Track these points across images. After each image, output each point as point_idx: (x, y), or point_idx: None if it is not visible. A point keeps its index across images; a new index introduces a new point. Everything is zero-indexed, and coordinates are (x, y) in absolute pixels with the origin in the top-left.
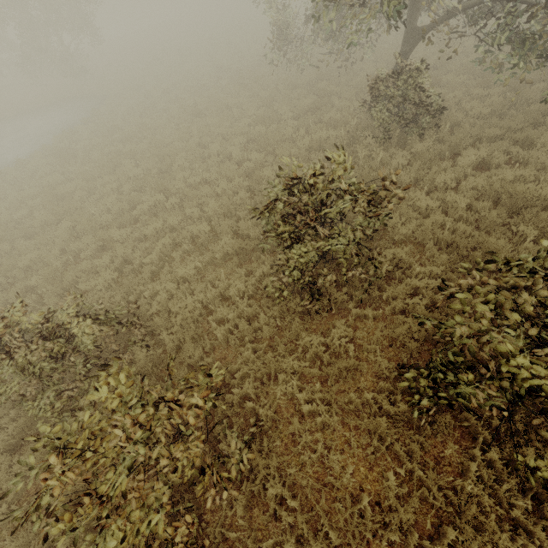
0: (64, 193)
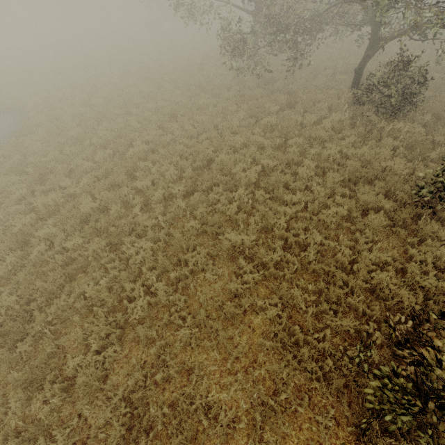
0: (90, 212)
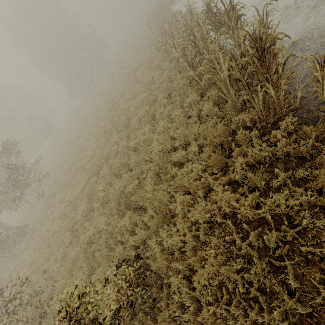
0: None
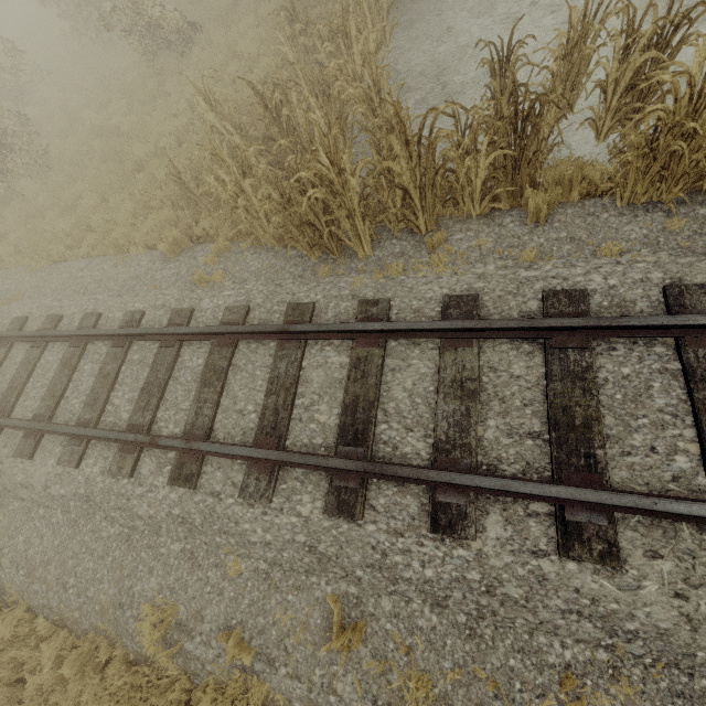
0: None
